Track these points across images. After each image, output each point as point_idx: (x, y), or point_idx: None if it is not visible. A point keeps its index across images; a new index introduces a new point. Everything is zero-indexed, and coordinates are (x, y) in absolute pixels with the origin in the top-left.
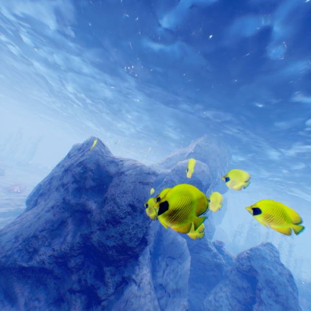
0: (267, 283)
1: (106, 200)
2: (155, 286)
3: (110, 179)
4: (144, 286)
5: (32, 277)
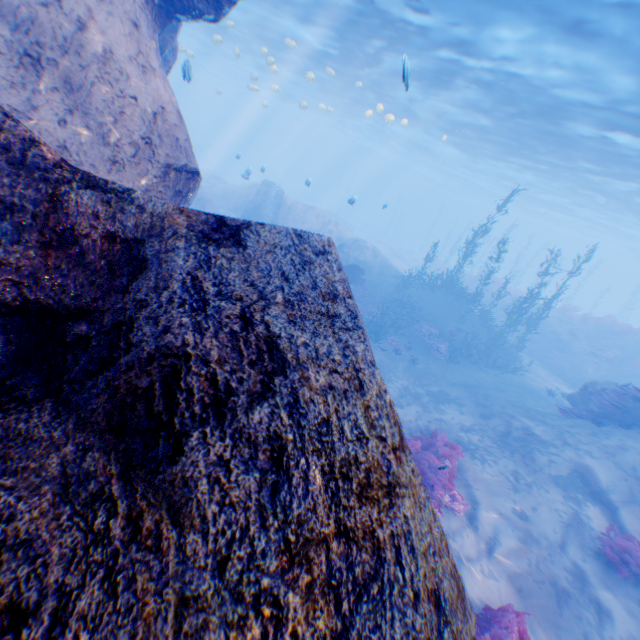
0: None
1: None
2: None
3: None
4: None
5: None
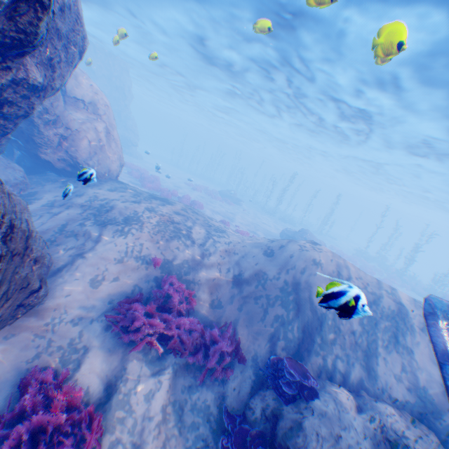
0: None
1: None
2: None
3: None
4: None
5: None
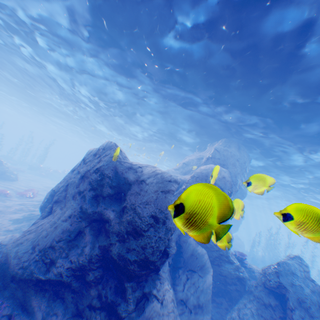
0: (300, 302)
1: (125, 210)
2: (176, 301)
3: (129, 187)
4: (167, 303)
5: (49, 290)
